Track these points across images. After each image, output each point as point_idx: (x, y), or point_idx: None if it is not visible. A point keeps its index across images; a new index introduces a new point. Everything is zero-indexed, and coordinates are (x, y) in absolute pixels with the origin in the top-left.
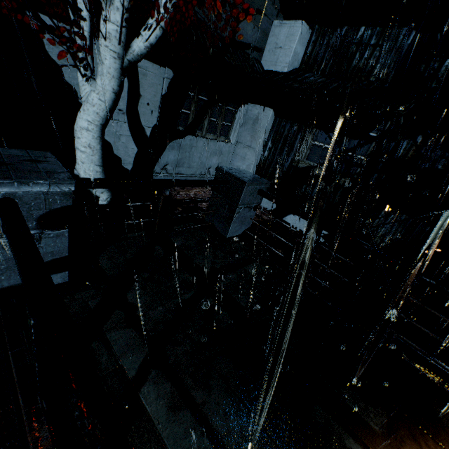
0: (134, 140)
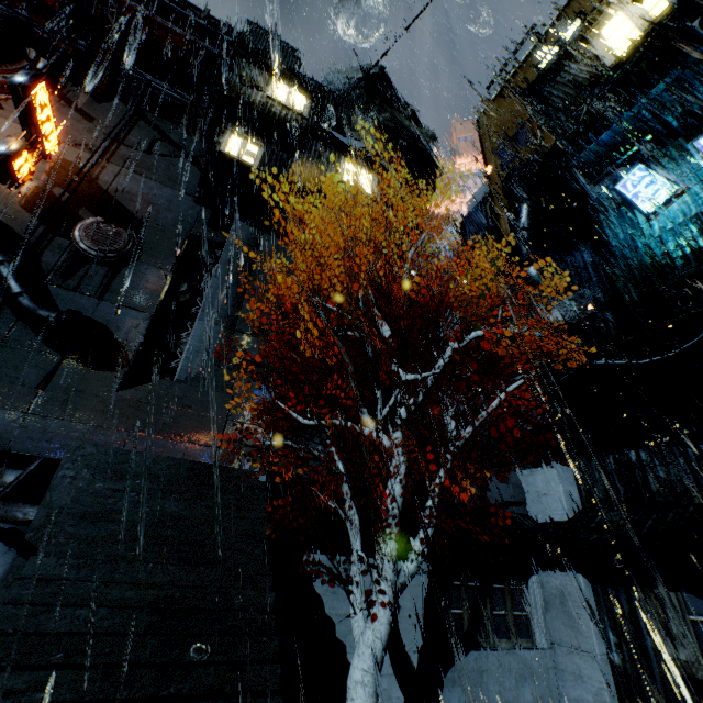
0: (398, 680)
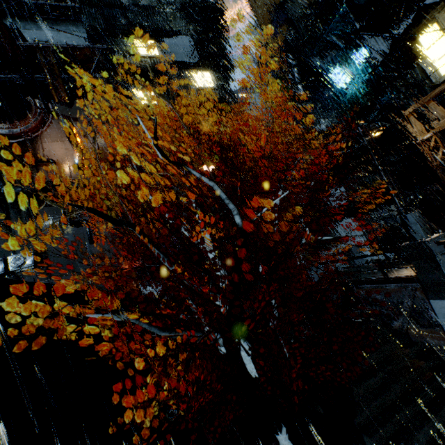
0: None
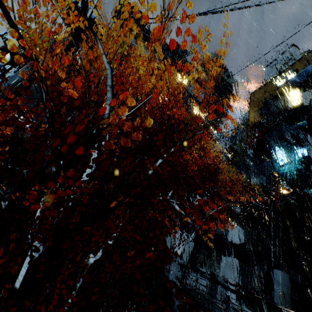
0: None
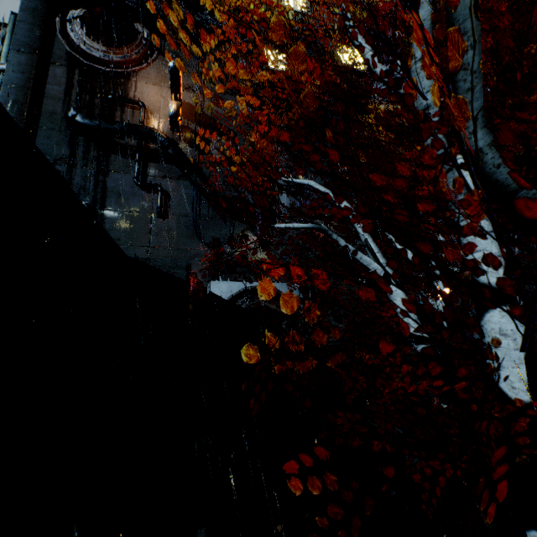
0: None
